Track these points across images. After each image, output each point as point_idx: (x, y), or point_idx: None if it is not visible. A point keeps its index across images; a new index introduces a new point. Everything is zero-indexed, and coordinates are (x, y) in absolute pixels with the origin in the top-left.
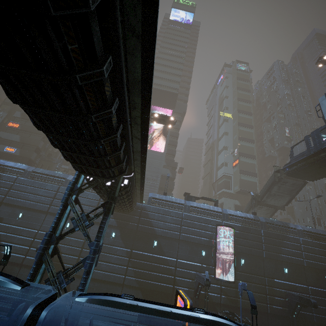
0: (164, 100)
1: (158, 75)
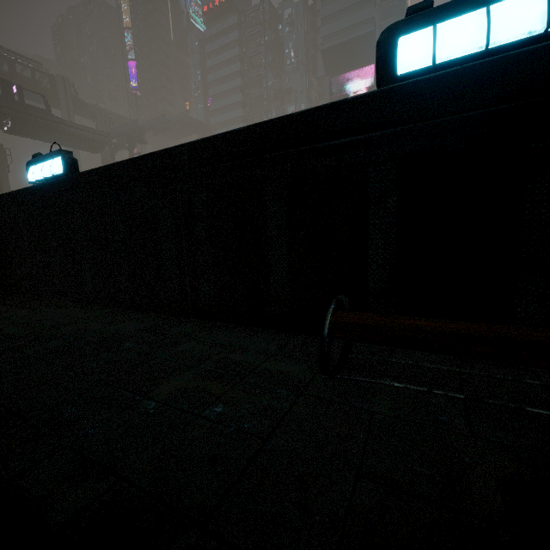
0: (355, 56)
1: (333, 10)
